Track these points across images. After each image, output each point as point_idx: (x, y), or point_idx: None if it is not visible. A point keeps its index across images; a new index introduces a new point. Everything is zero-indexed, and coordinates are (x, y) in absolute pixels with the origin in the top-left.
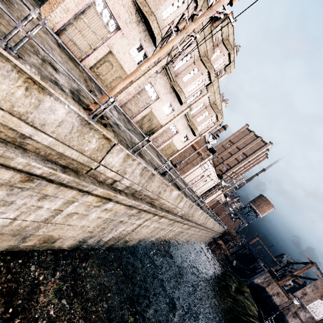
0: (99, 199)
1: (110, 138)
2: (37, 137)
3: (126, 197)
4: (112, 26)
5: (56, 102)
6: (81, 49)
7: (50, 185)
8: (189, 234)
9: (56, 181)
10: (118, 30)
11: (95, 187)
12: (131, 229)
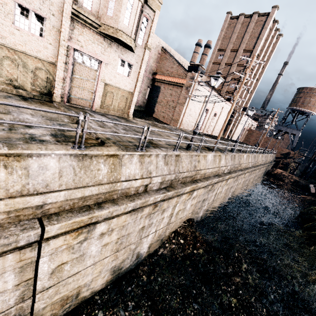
0: None
1: None
2: None
3: None
4: None
5: None
6: None
7: None
8: (222, 192)
9: None
10: None
11: None
12: (12, 303)
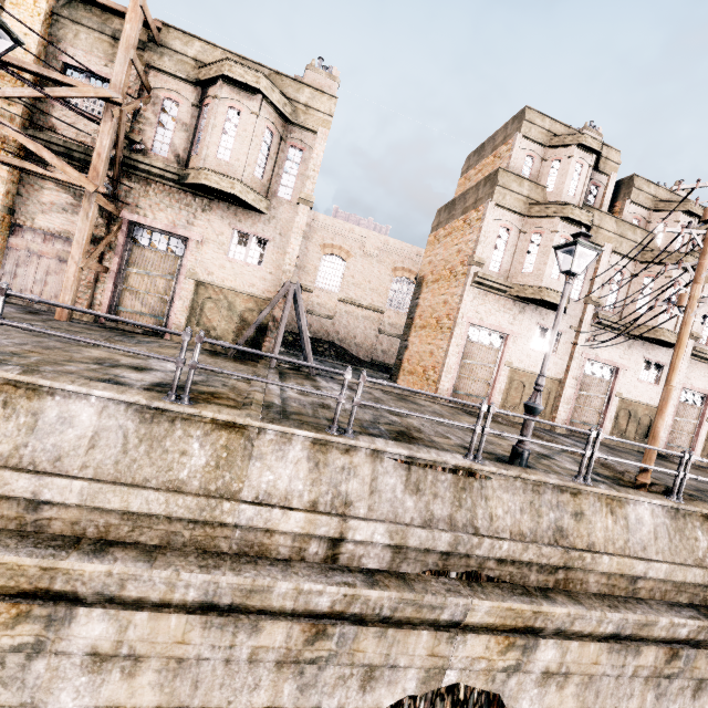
0: None
1: None
2: (650, 571)
3: None
4: (496, 341)
5: (636, 508)
6: (478, 395)
7: (699, 655)
8: None
9: (705, 641)
10: (505, 338)
11: None
12: None
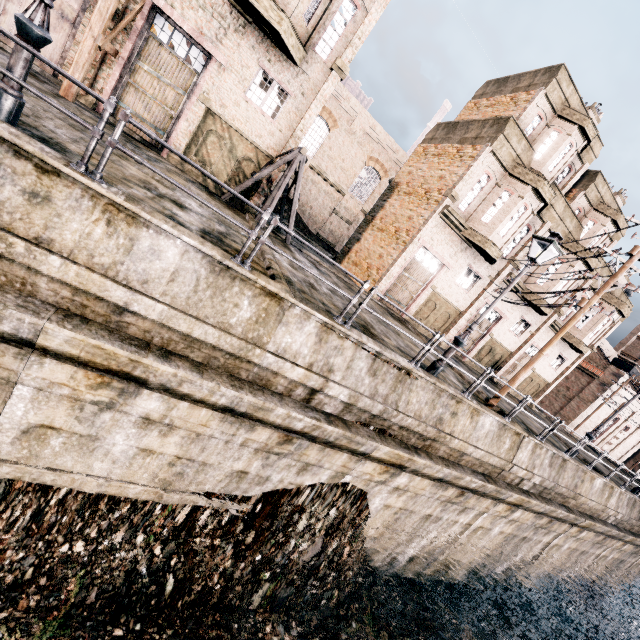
0: (508, 506)
1: (521, 433)
2: (474, 453)
3: (538, 501)
4: (433, 266)
5: (485, 418)
6: (401, 303)
7: (473, 497)
8: (638, 567)
9: (480, 492)
10: (441, 267)
11: (511, 493)
12: (535, 551)
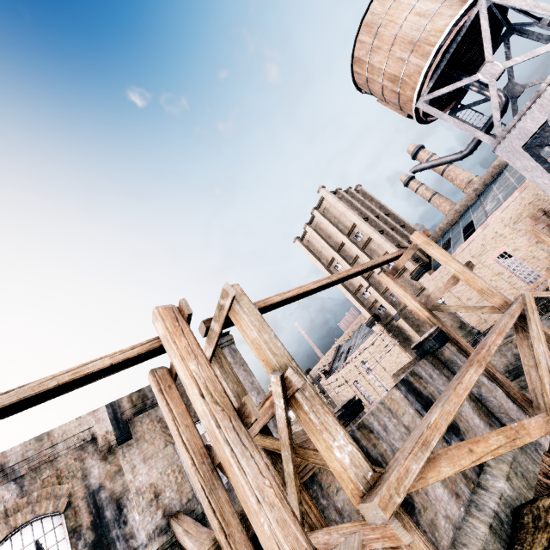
0: None
1: None
2: None
3: None
4: None
5: None
6: None
7: None
8: None
9: None
10: None
11: None
12: None
